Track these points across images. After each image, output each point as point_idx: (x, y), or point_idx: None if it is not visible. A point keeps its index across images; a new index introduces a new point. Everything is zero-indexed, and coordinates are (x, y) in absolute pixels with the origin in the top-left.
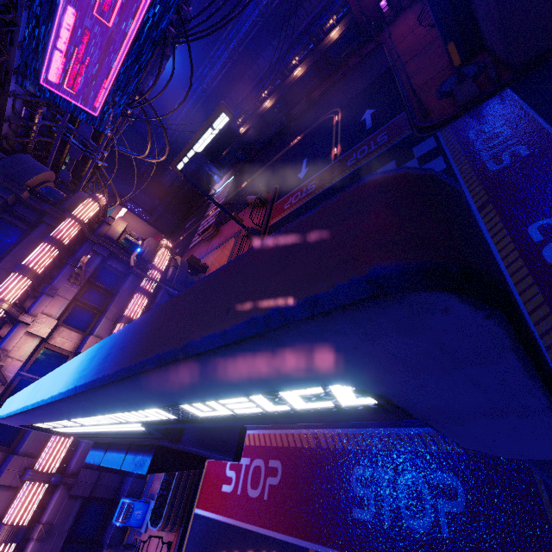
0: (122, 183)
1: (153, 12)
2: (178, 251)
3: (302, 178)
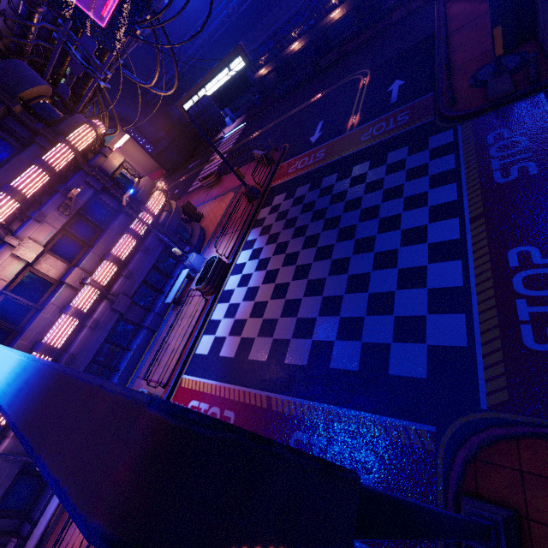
0: (128, 106)
1: None
2: (176, 192)
3: (313, 142)
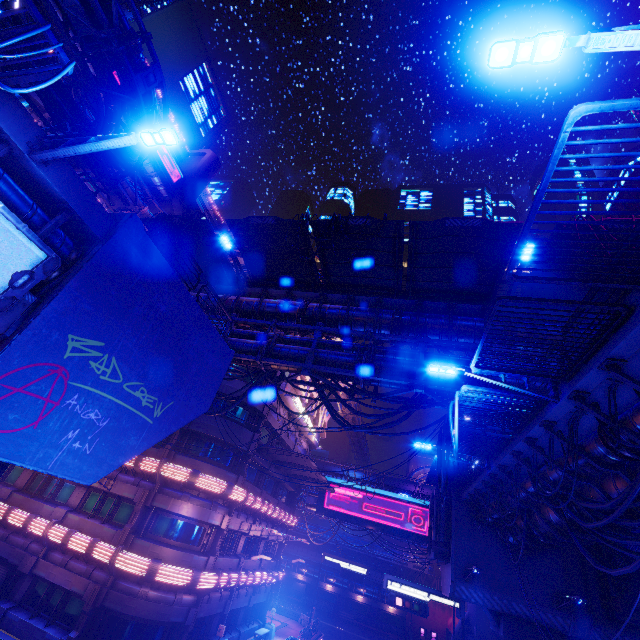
0: None
1: (377, 523)
2: None
3: None
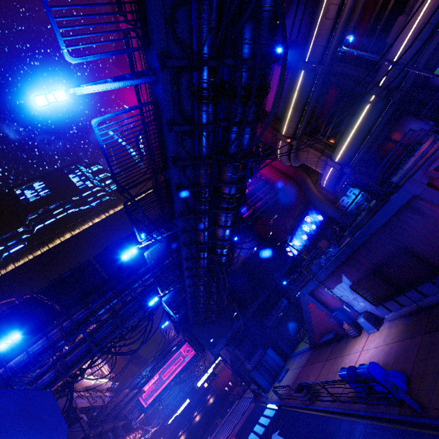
0: None
1: (175, 376)
2: None
3: (209, 438)
